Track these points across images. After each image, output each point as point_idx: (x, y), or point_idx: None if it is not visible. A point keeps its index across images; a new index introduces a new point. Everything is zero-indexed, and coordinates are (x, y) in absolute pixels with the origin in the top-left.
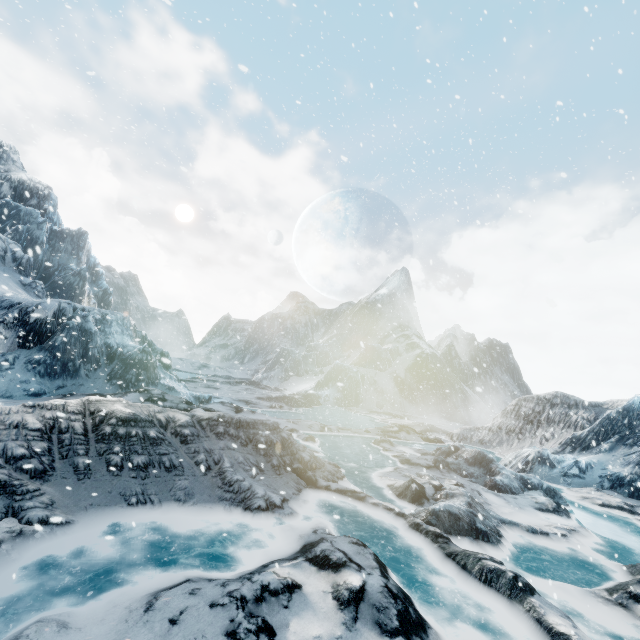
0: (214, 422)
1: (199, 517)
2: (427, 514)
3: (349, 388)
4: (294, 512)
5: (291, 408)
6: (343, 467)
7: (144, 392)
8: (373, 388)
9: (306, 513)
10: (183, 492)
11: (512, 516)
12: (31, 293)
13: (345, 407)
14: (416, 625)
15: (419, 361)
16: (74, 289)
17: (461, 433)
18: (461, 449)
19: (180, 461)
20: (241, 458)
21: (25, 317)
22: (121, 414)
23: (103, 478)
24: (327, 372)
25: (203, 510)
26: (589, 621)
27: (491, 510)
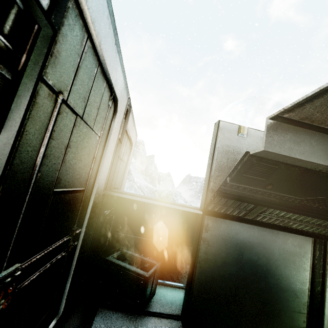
0: None
1: None
2: None
3: None
4: None
5: None
6: None
7: None
8: None
9: None
10: None
11: None
12: (147, 182)
13: None
14: None
15: None
16: (154, 178)
17: None
18: None
19: None
20: None
21: (159, 195)
22: None
23: None
24: None
25: None
26: None
27: None
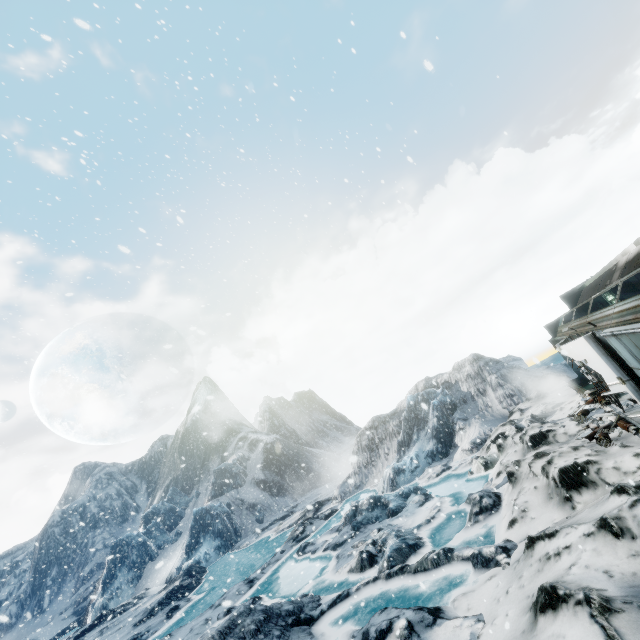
0: None
1: None
2: (387, 563)
3: (223, 527)
4: None
5: (187, 598)
6: (306, 593)
7: None
8: (244, 508)
9: (332, 639)
10: None
11: (415, 522)
12: None
13: (231, 549)
14: (436, 610)
15: (268, 453)
16: None
17: (341, 491)
18: (359, 504)
19: None
20: None
21: None
22: None
23: None
24: (190, 528)
25: None
26: (474, 541)
27: (405, 529)
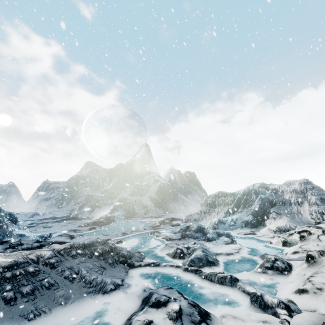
0: (68, 249)
1: (78, 309)
2: (189, 262)
3: (129, 208)
4: (130, 285)
5: (101, 227)
6: (141, 252)
7: (4, 243)
8: (141, 206)
9: (135, 283)
10: (63, 298)
11: (218, 250)
12: None
13: (128, 219)
14: (206, 315)
15: (160, 188)
16: None
17: (186, 218)
18: (190, 226)
19: (54, 280)
20: (91, 265)
21: None
22: (5, 264)
23: (3, 310)
24: (116, 202)
25: (79, 304)
26: (257, 283)
27: (210, 251)
